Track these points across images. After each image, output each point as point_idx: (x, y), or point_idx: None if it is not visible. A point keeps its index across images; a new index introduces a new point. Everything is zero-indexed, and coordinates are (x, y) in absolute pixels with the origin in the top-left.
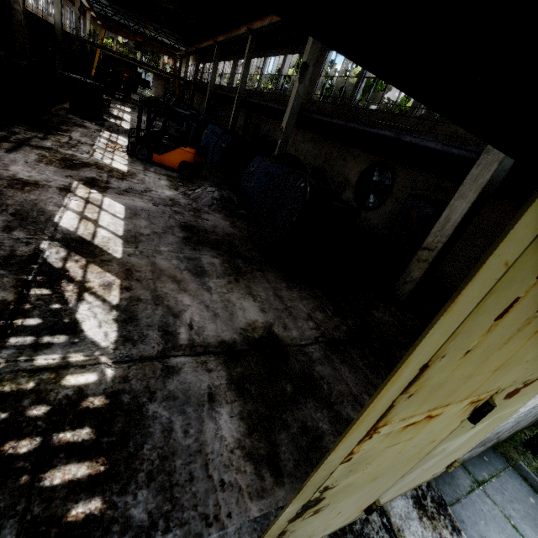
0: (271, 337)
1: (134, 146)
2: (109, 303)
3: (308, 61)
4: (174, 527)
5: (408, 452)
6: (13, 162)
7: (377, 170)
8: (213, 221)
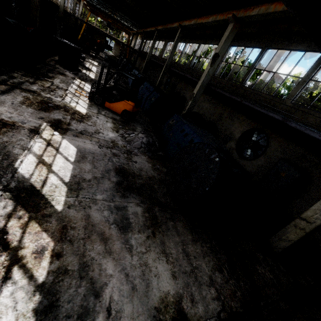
0: (181, 318)
1: (94, 95)
2: (35, 281)
3: (219, 53)
4: None
5: None
6: (2, 103)
7: (255, 133)
8: (140, 163)
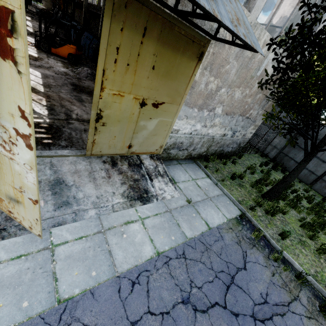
0: None
1: (39, 43)
2: (42, 104)
3: None
4: (73, 147)
5: (125, 113)
6: None
7: None
8: (88, 84)
